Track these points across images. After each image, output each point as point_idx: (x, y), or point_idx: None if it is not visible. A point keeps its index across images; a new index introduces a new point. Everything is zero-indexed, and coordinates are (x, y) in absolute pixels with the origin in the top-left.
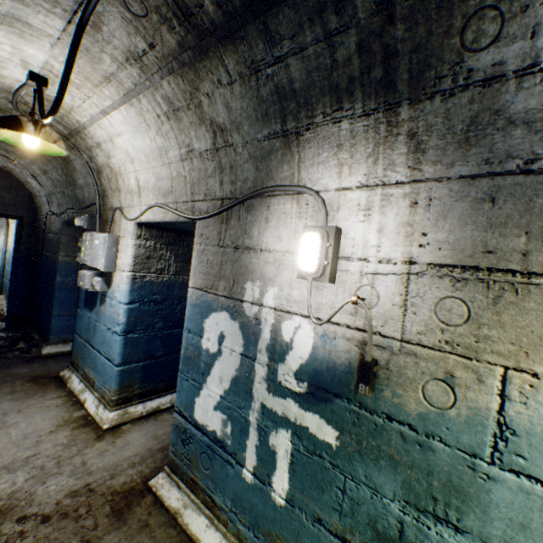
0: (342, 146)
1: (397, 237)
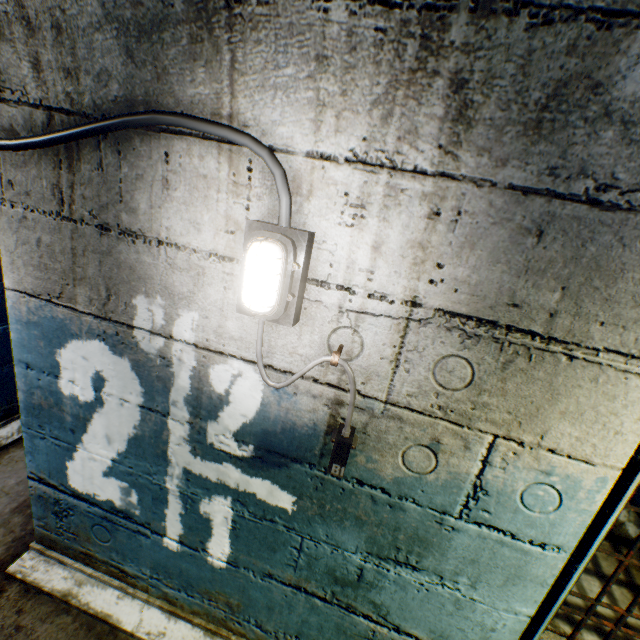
0: (327, 62)
1: (401, 264)
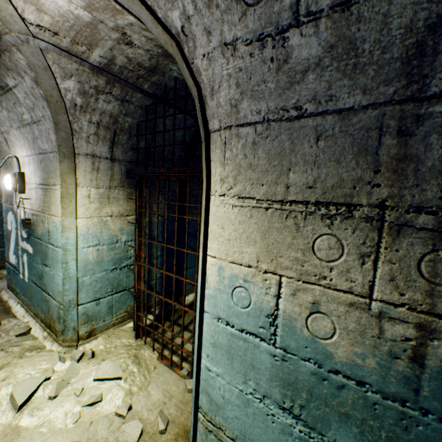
0: (19, 140)
1: (34, 175)
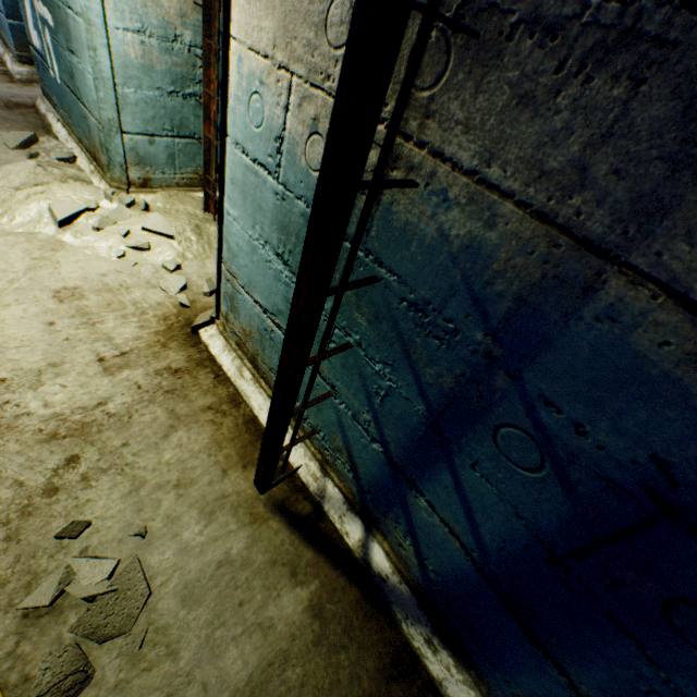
0: None
1: None
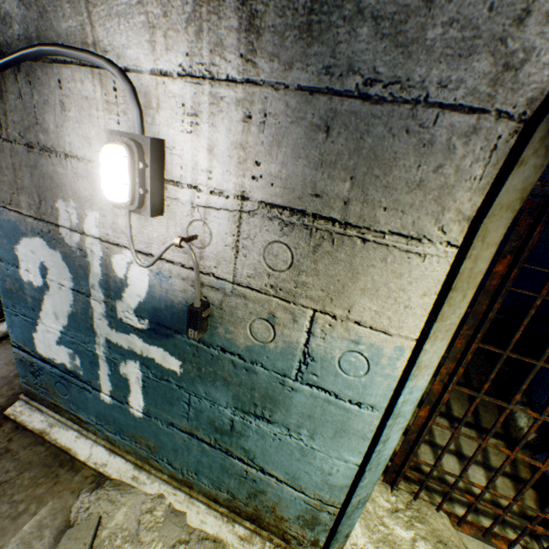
0: None
1: (230, 163)
